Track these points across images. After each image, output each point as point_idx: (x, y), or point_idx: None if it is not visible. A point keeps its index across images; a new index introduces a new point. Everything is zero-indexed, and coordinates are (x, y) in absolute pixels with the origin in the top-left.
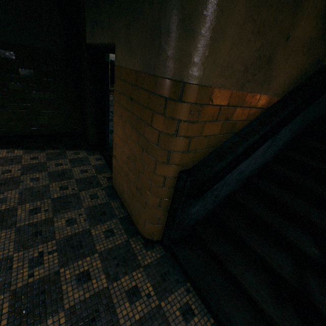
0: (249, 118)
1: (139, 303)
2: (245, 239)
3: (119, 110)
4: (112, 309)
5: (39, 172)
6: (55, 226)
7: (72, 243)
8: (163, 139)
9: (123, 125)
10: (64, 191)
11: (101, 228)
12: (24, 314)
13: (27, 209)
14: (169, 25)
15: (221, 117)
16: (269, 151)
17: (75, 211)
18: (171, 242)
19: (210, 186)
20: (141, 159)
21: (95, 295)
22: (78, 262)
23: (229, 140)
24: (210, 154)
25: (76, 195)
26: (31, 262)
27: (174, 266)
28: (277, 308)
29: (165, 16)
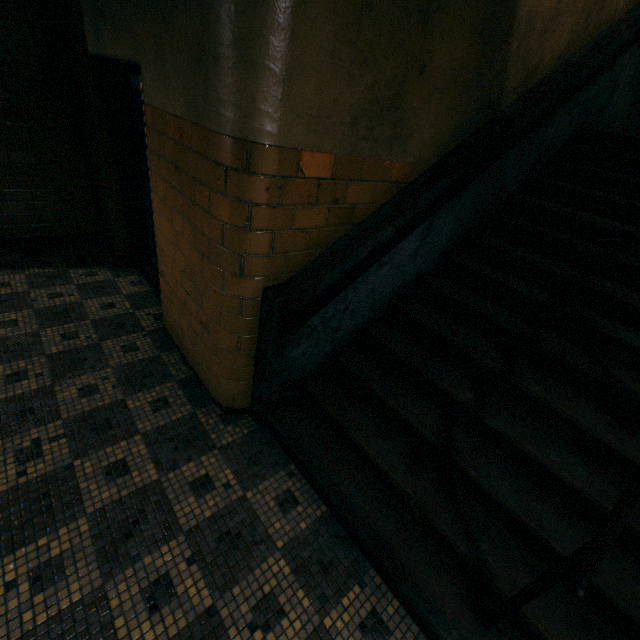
0: (378, 200)
1: (211, 497)
2: (377, 391)
3: (160, 188)
4: (167, 507)
5: (16, 310)
6: (59, 400)
7: (93, 423)
8: (230, 235)
9: (169, 214)
10: (71, 341)
11: (146, 397)
12: (18, 525)
13: (1, 374)
14: (217, 48)
15: (324, 199)
16: (421, 255)
17: (95, 373)
18: (266, 407)
19: (314, 309)
20: (203, 272)
21: (138, 492)
22: (106, 449)
23: (346, 237)
24: (315, 259)
25: (94, 347)
26: (20, 455)
27: (272, 443)
28: (411, 476)
29: (210, 31)
